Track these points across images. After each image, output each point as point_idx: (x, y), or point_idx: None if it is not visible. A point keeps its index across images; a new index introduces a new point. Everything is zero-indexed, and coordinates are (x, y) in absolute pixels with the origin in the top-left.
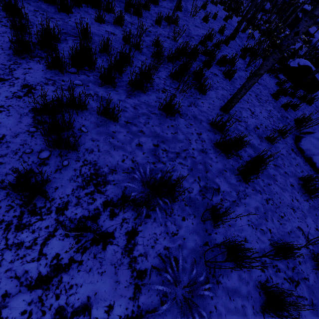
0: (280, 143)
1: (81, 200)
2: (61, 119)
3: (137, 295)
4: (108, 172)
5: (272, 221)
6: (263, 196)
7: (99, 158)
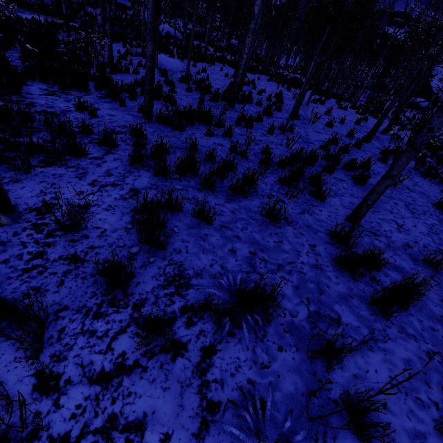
0: None
1: (159, 300)
2: (156, 217)
3: (203, 434)
4: (193, 275)
5: (441, 389)
6: (421, 344)
7: (186, 260)
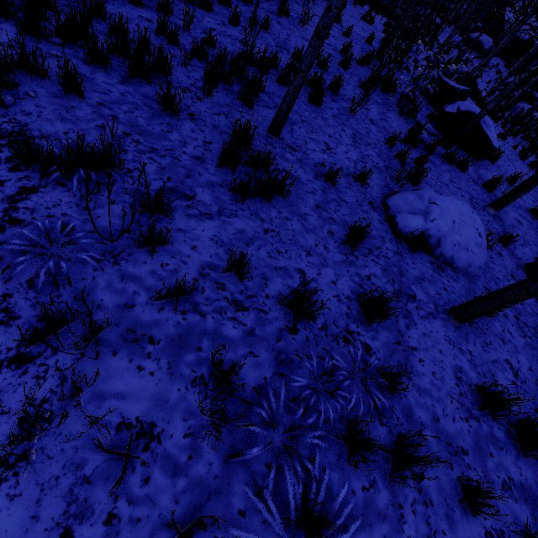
0: (353, 190)
1: None
2: None
3: None
4: (37, 136)
5: (257, 249)
6: (264, 225)
7: (34, 123)
